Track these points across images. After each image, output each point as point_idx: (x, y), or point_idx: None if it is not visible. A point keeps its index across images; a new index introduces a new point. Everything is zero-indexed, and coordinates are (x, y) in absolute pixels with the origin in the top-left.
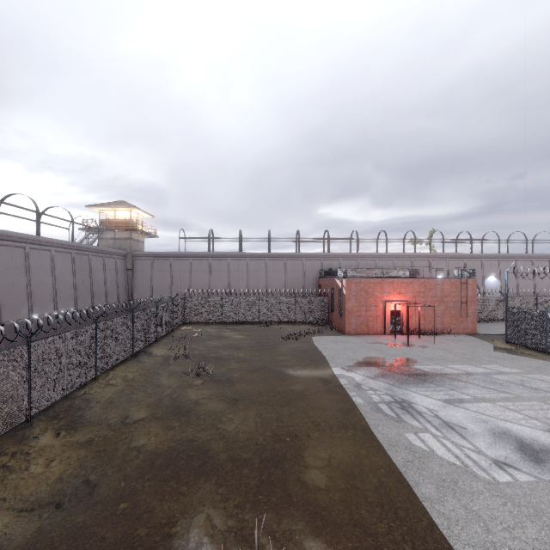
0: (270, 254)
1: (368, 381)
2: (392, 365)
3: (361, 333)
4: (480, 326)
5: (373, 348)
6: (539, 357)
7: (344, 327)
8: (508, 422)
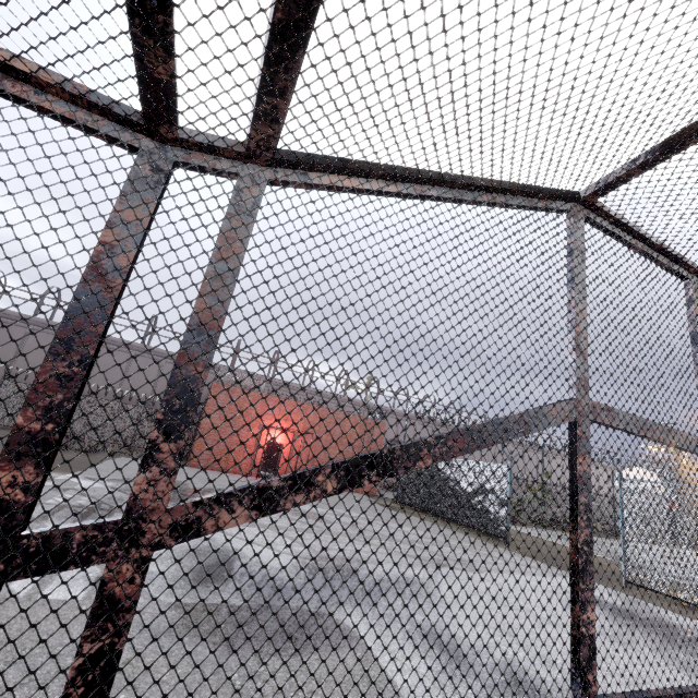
0: (141, 347)
1: (97, 489)
2: (190, 488)
3: (214, 469)
4: (390, 493)
5: (200, 477)
6: (415, 514)
7: (191, 455)
8: (254, 544)
